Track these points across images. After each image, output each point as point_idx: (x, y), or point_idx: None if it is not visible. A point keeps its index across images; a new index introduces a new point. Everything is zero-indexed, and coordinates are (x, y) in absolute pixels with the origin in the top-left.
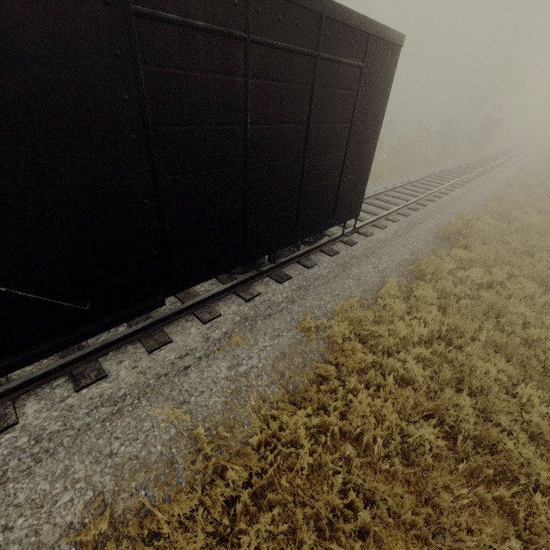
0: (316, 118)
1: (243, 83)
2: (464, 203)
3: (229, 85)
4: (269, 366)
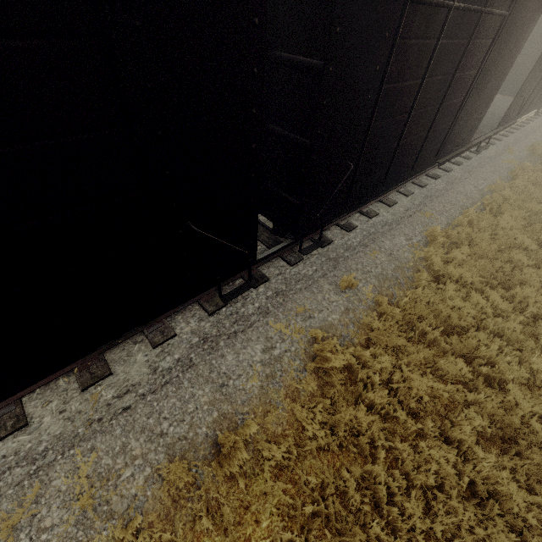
0: None
1: None
2: None
3: None
4: (526, 158)
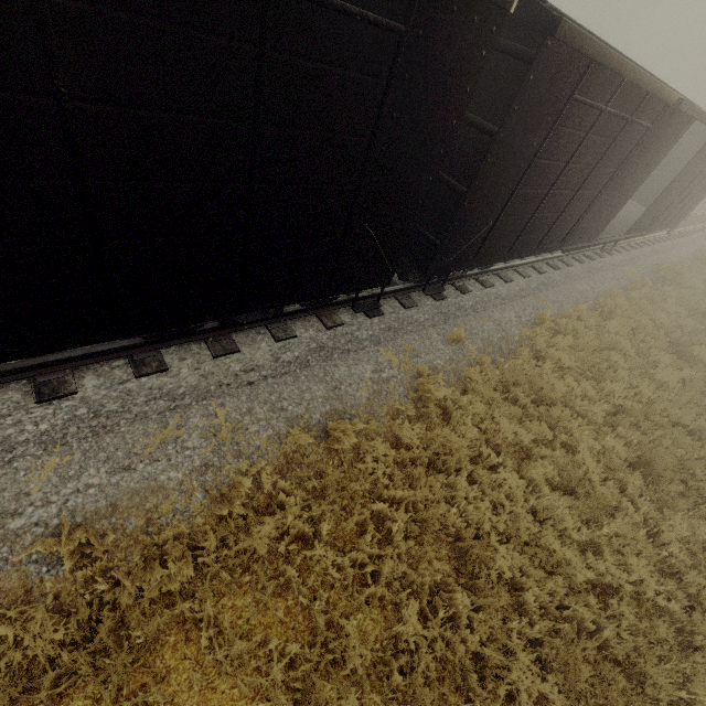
0: None
1: None
2: (705, 243)
3: None
4: (648, 275)
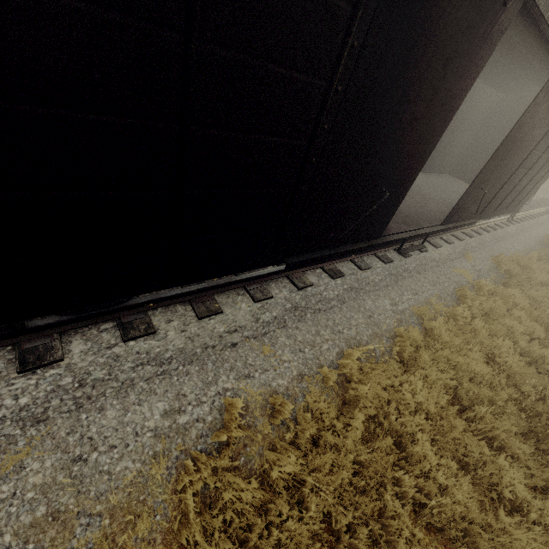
0: None
1: None
2: None
3: None
4: (487, 271)
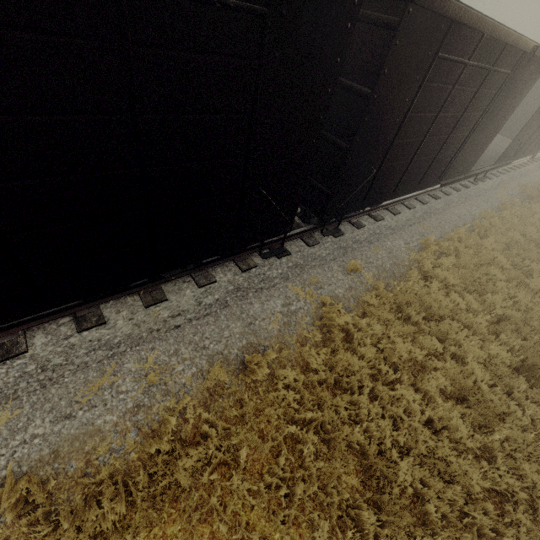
0: None
1: None
2: None
3: None
4: (516, 195)
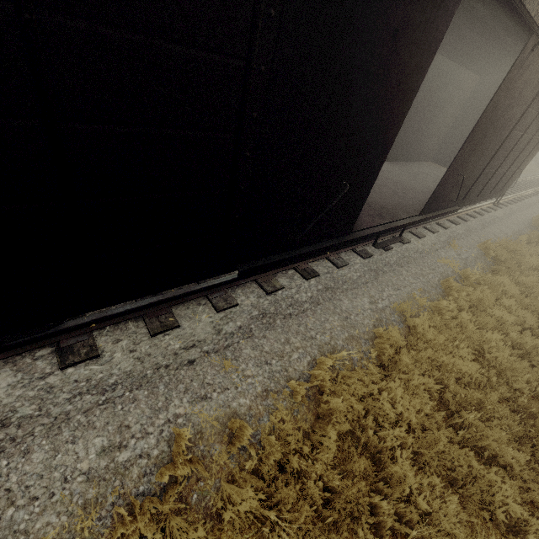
0: (536, 133)
1: (536, 115)
2: None
3: (533, 115)
4: (474, 259)
